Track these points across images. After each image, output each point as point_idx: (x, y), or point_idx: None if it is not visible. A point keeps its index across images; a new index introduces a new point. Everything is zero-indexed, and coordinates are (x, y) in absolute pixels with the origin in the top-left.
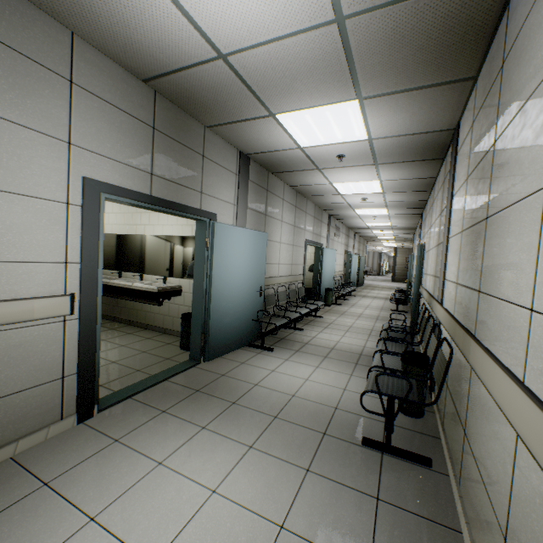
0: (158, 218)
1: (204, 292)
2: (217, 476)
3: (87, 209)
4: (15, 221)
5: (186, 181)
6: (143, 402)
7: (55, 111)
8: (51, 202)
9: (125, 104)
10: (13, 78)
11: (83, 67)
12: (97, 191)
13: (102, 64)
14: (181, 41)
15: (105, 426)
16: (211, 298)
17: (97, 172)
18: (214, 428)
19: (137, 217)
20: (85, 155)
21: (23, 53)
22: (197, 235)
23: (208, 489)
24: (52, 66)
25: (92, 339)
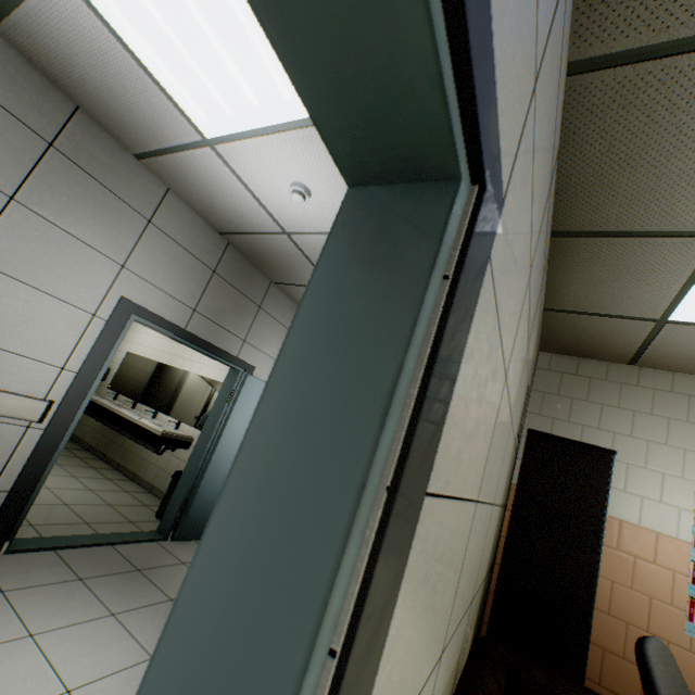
0: (201, 355)
1: (208, 449)
2: (86, 675)
3: (111, 324)
4: (36, 317)
5: (230, 326)
6: (66, 560)
7: (123, 239)
8: (79, 309)
9: (194, 247)
10: (100, 210)
11: (167, 213)
12: (129, 311)
13: (185, 214)
14: (253, 215)
15: (2, 571)
16: (212, 458)
17: (138, 295)
18: (125, 619)
19: (181, 348)
20: (133, 279)
21: (118, 195)
22: (225, 383)
23: (64, 685)
24: (138, 208)
25: (46, 458)
